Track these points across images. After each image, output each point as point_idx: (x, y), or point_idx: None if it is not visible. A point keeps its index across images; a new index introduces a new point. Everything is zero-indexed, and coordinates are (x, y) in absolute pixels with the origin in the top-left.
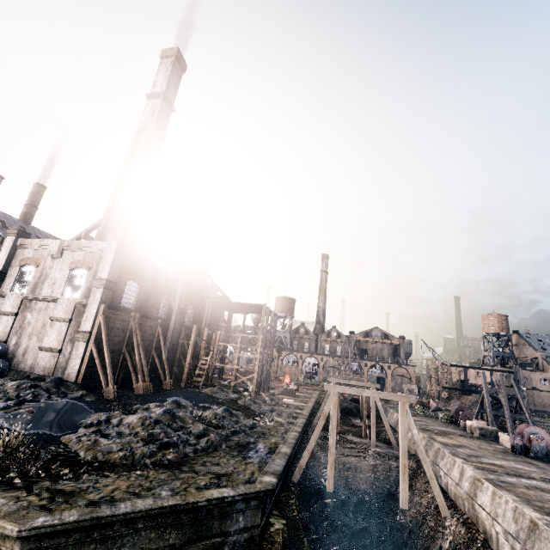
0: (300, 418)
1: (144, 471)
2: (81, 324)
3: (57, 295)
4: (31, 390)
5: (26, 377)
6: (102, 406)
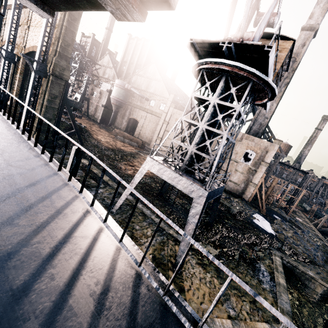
0: (327, 243)
1: (322, 267)
2: (252, 179)
3: (238, 159)
4: (246, 206)
5: (225, 190)
6: (268, 220)
